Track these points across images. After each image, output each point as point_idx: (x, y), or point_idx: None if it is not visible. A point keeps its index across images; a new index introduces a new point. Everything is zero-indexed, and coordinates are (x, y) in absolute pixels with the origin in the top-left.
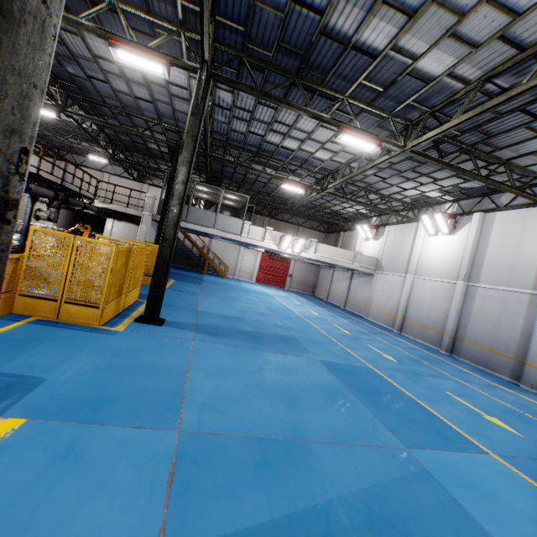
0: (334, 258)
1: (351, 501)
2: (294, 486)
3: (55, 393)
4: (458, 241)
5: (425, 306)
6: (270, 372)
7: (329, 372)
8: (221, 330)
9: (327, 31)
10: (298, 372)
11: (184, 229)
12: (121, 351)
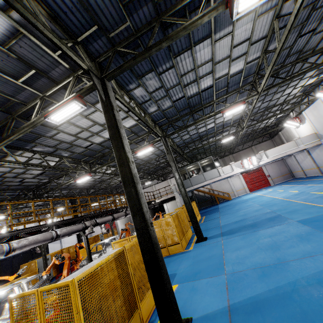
0: (282, 152)
1: (309, 277)
2: (278, 278)
3: (181, 276)
4: None
5: None
6: (264, 239)
7: (302, 225)
8: (234, 230)
9: (189, 97)
10: (281, 233)
11: (194, 189)
12: (195, 256)
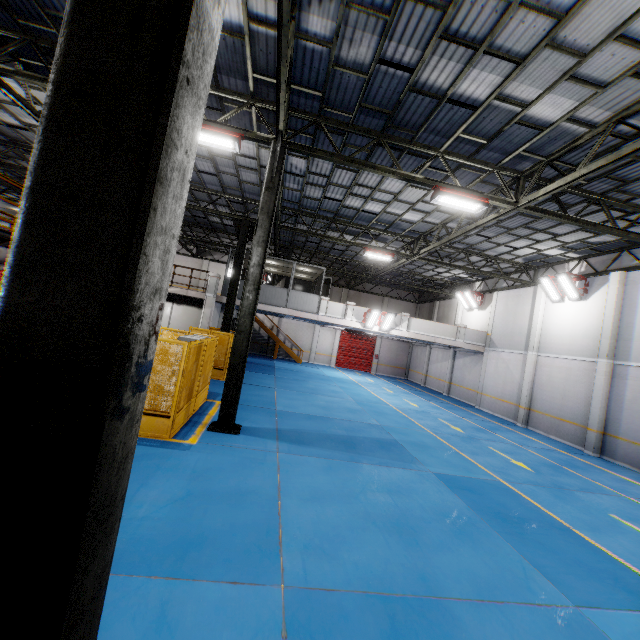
0: (431, 335)
1: None
2: None
3: (135, 535)
4: (592, 308)
5: (557, 392)
6: (377, 493)
7: (449, 490)
8: (307, 436)
9: (418, 87)
10: (411, 493)
11: None
12: (199, 473)
